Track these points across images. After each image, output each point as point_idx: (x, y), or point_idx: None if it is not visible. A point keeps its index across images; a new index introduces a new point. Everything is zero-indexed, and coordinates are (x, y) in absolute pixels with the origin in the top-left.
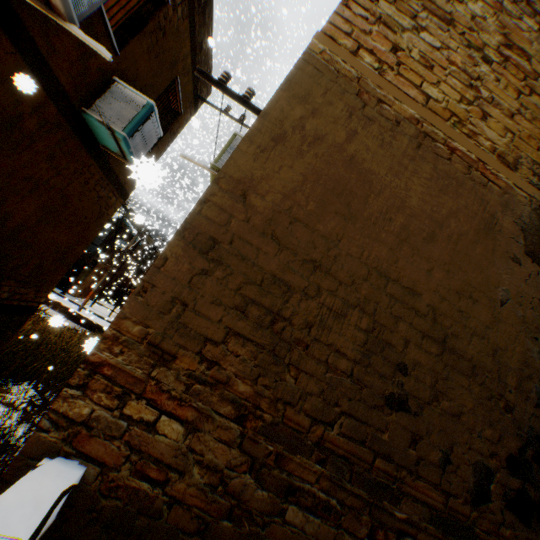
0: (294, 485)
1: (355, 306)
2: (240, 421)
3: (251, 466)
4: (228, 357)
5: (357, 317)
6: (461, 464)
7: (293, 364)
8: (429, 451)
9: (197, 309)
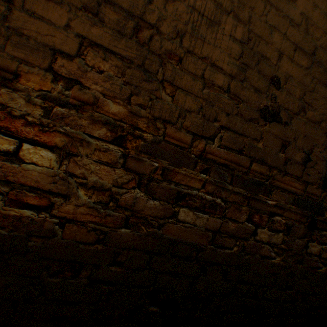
0: (183, 193)
1: (229, 13)
2: (118, 143)
3: (139, 182)
4: (89, 74)
5: (231, 26)
6: (317, 161)
7: (167, 80)
8: (294, 154)
9: (30, 9)
